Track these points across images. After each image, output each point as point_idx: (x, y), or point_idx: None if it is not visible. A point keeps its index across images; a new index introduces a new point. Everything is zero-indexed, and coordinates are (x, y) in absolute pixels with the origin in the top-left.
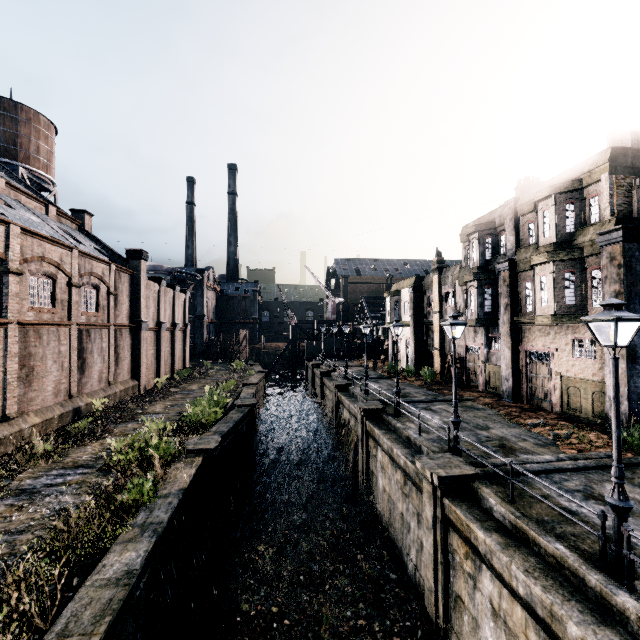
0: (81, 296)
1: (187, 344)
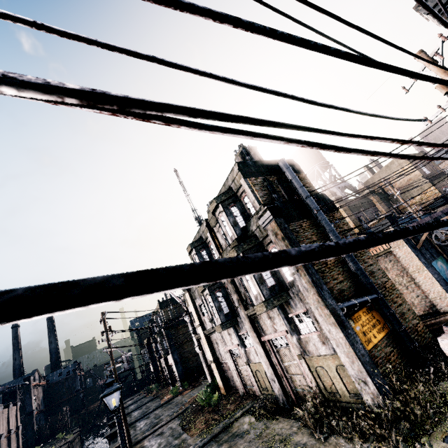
0: None
1: (20, 440)
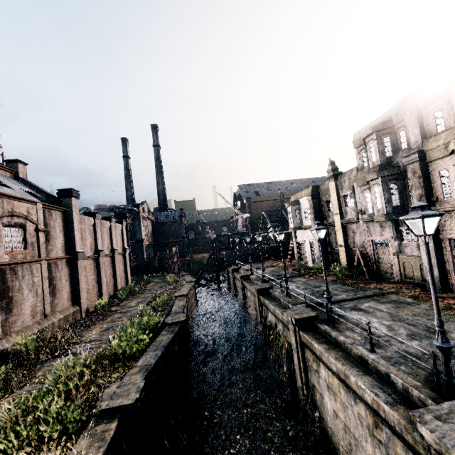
0: (1, 236)
1: (128, 265)
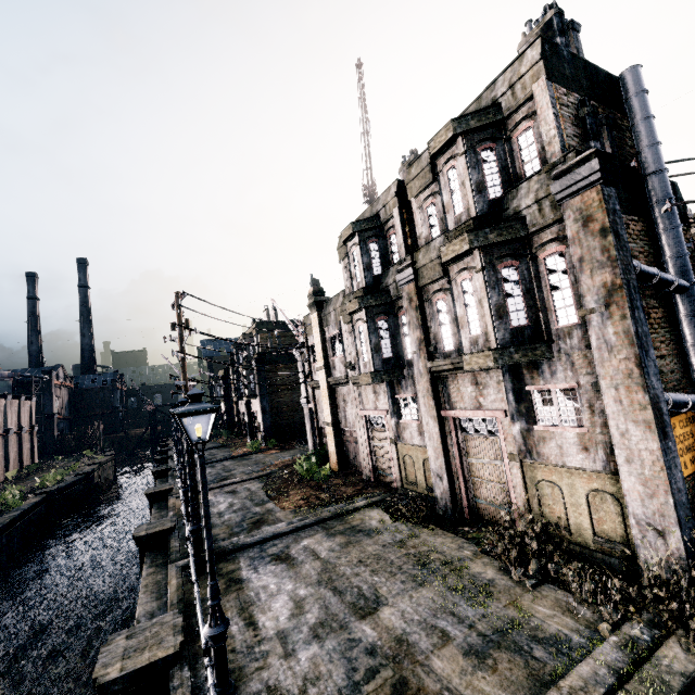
0: None
1: (35, 443)
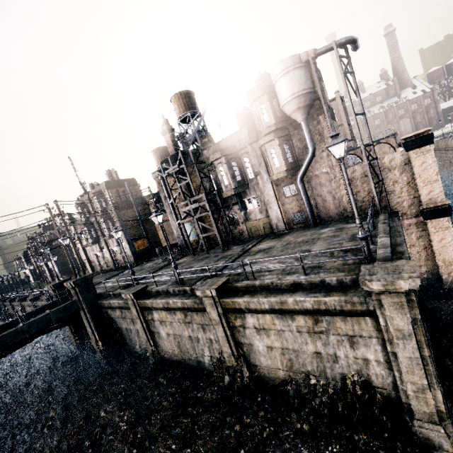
0: None
1: None
